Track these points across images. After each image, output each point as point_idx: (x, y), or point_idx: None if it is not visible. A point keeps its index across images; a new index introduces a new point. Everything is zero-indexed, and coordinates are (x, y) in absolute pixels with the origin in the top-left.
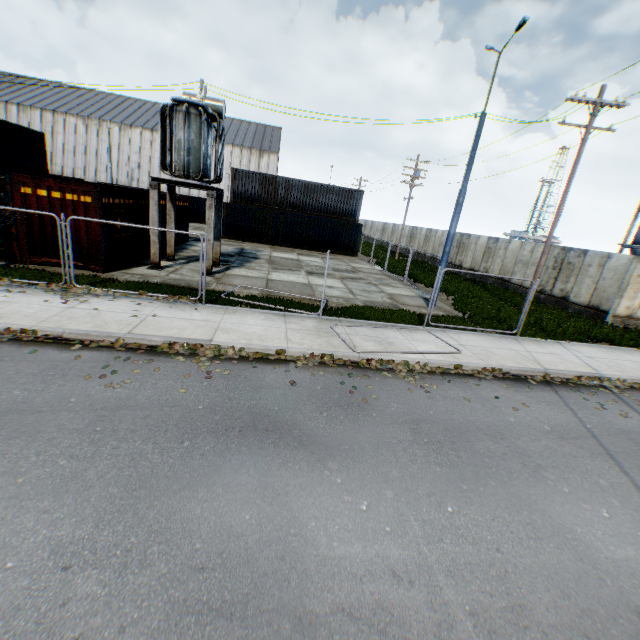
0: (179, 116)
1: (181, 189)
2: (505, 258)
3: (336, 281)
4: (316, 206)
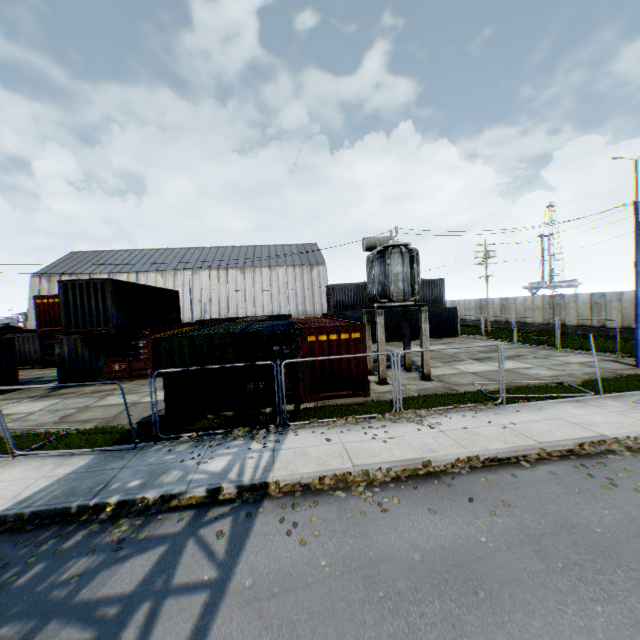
0: (394, 256)
1: (247, 311)
2: (622, 308)
3: (513, 362)
4: None
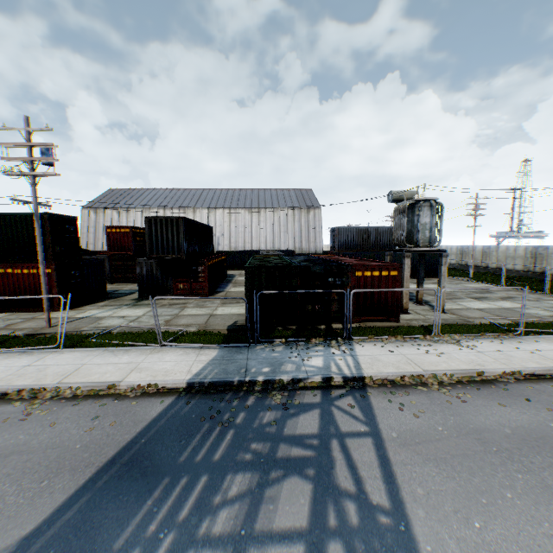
0: (424, 208)
1: (253, 245)
2: None
3: (508, 302)
4: None
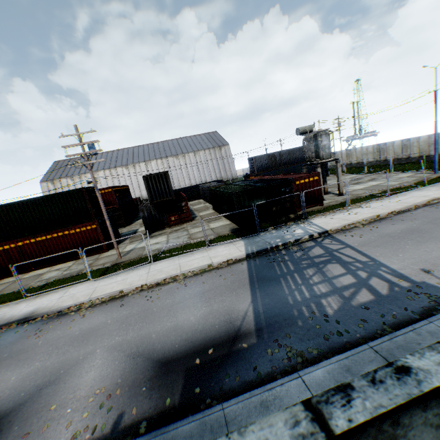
0: (322, 136)
1: (186, 183)
2: (419, 146)
3: (374, 182)
4: (296, 159)
